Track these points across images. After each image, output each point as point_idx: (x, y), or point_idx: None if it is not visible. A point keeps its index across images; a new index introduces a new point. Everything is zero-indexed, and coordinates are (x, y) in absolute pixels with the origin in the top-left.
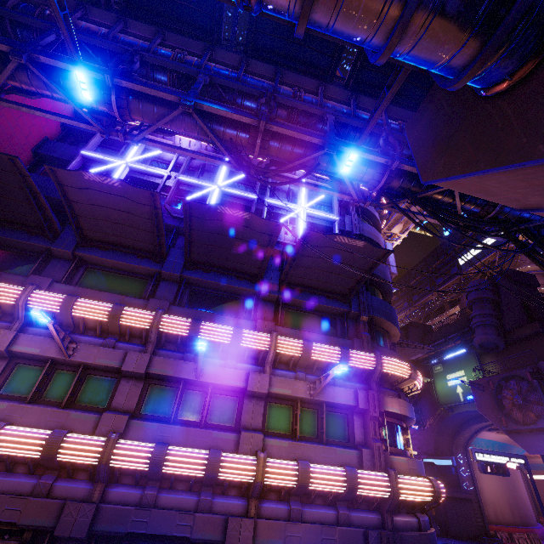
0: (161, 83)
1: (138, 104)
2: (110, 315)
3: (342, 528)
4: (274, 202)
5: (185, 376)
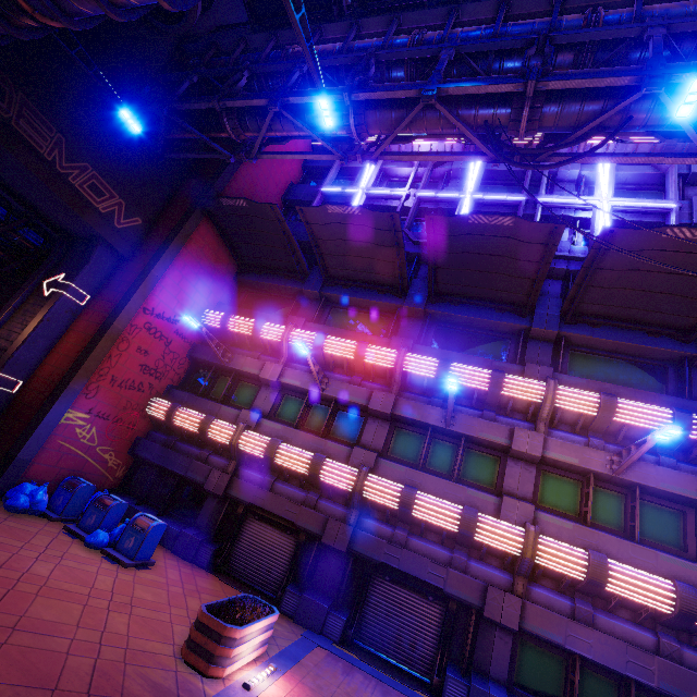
0: (397, 82)
1: (375, 115)
2: (355, 353)
3: (664, 660)
4: (552, 201)
5: (433, 423)
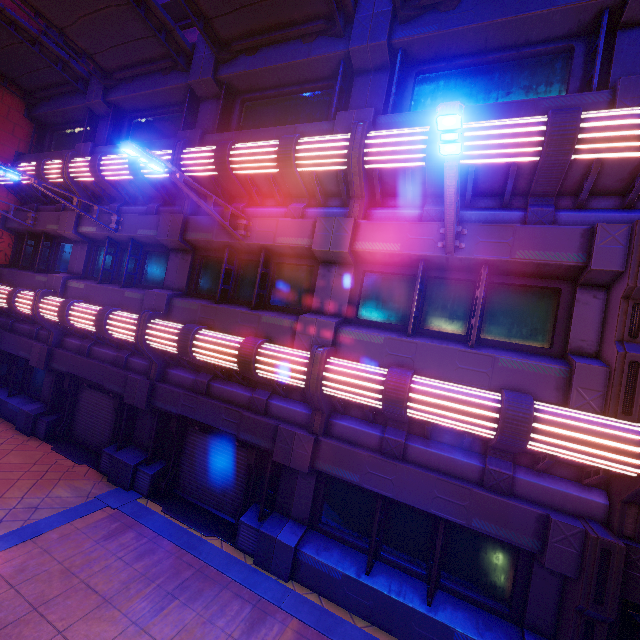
0: None
1: None
2: (129, 169)
3: (483, 494)
4: None
5: (226, 240)
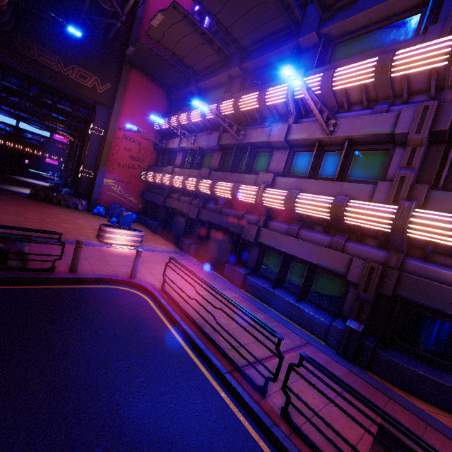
0: None
1: None
2: (201, 115)
3: (326, 249)
4: None
5: (235, 142)
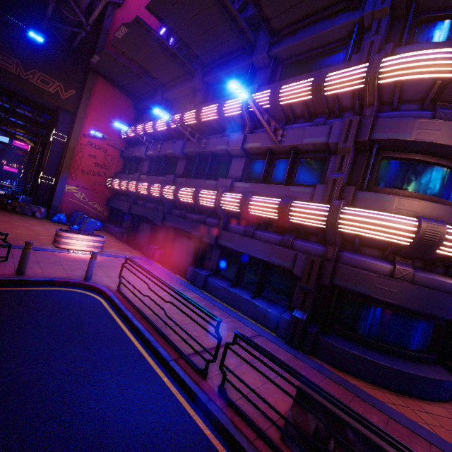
0: None
1: None
2: (166, 124)
3: (276, 246)
4: None
5: (198, 150)
